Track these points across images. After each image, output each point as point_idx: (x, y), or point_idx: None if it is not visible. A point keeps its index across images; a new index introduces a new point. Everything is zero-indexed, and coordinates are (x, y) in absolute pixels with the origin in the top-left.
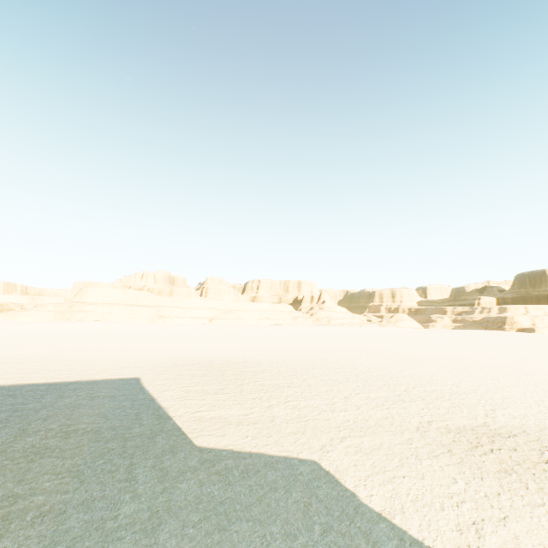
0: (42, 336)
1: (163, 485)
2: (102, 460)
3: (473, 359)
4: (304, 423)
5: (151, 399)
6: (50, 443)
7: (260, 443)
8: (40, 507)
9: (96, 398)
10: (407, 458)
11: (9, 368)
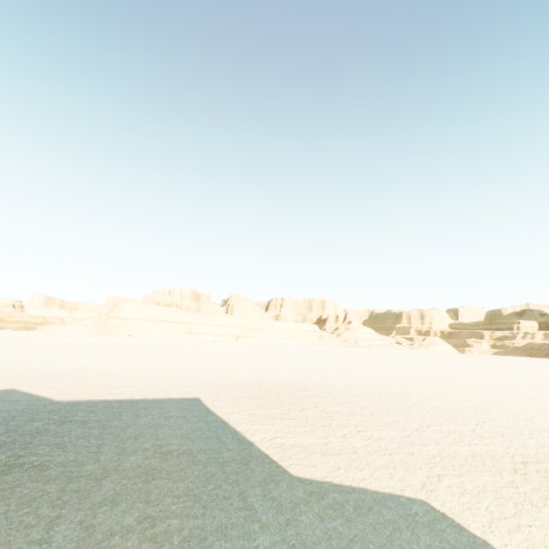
0: (86, 350)
1: (284, 517)
2: (211, 485)
3: (533, 391)
4: (389, 456)
5: (222, 422)
6: (154, 464)
7: (356, 477)
8: (180, 531)
9: (170, 418)
10: (521, 504)
11: (75, 383)
